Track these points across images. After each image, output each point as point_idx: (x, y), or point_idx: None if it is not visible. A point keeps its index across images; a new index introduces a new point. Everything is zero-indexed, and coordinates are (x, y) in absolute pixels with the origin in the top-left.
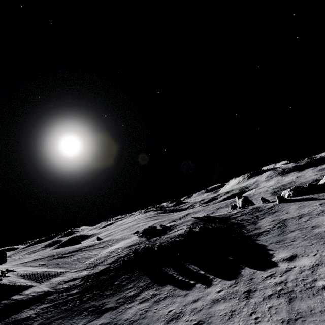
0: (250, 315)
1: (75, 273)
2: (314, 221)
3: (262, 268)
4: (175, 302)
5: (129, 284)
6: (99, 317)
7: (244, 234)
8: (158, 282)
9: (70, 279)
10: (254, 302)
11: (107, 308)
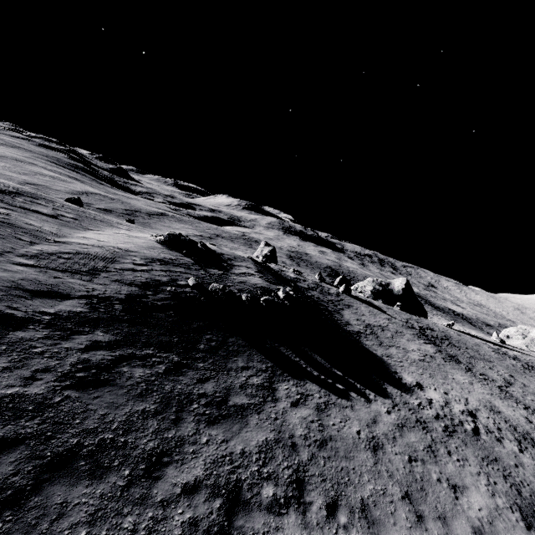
0: (449, 454)
1: (43, 276)
2: (399, 341)
3: (403, 390)
4: (351, 418)
5: (235, 359)
6: (245, 424)
7: (342, 327)
8: (287, 371)
9: (42, 288)
10: (437, 438)
11: (241, 405)
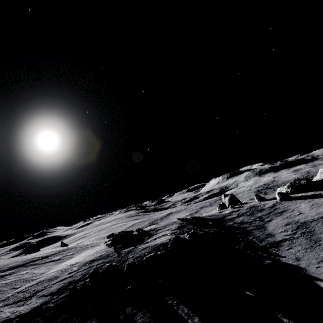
0: None
1: None
2: None
3: None
4: None
5: None
6: None
7: (254, 245)
8: None
9: None
10: None
11: None
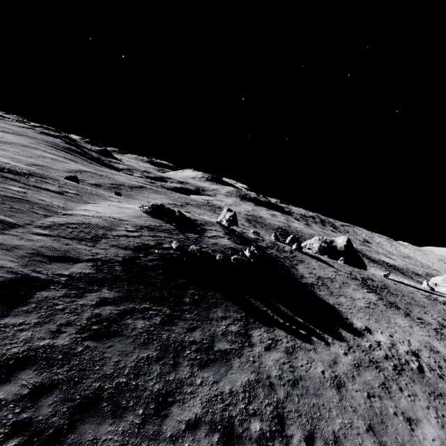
0: (401, 391)
1: (57, 243)
2: (346, 291)
3: (355, 334)
4: (315, 360)
5: (215, 310)
6: (230, 367)
7: (298, 280)
8: (258, 319)
9: (57, 254)
10: (389, 376)
11: (225, 350)
